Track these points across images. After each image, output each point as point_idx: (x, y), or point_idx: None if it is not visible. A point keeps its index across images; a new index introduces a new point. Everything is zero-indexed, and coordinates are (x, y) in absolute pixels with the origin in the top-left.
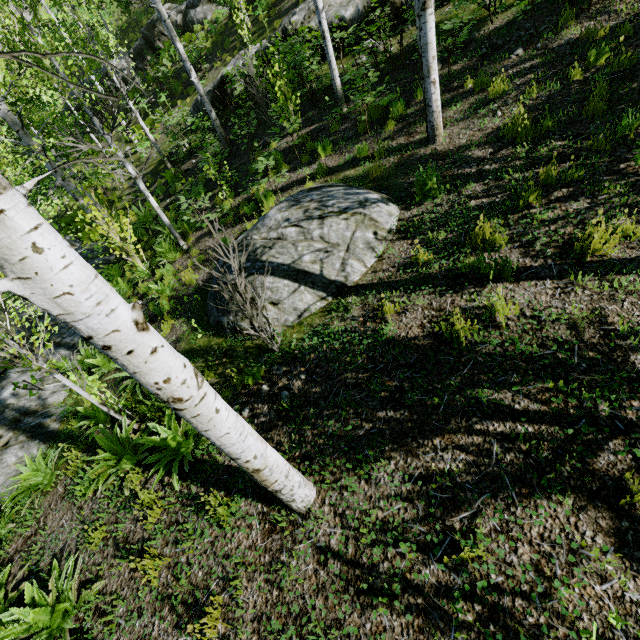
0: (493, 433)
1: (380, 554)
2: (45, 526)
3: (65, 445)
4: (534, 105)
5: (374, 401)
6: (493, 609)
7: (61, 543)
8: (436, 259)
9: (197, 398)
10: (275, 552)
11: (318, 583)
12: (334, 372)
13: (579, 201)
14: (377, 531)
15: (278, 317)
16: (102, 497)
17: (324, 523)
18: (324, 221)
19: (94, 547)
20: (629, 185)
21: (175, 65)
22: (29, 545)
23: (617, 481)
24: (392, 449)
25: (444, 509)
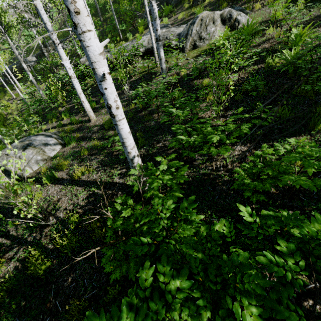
0: None
1: None
2: None
3: None
4: None
5: None
6: None
7: None
8: (49, 171)
9: None
10: None
11: None
12: None
13: (95, 156)
14: None
15: None
16: None
17: None
18: (25, 150)
19: None
20: (109, 152)
21: None
22: None
23: (3, 262)
24: None
25: None
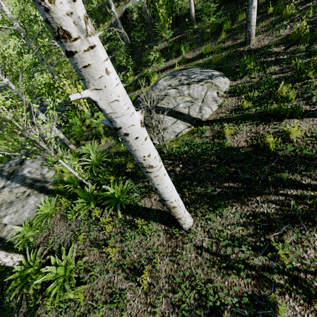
0: (290, 195)
1: (230, 250)
2: (53, 232)
3: (59, 195)
4: (310, 21)
5: (221, 178)
6: (294, 278)
7: (62, 239)
8: (253, 106)
9: (158, 166)
10: (173, 247)
11: (198, 262)
12: (198, 163)
13: None
14: (228, 240)
15: (165, 136)
16: (80, 220)
17: (198, 235)
18: (190, 86)
19: (80, 242)
20: None
21: (98, 4)
22: (46, 240)
23: None
24: (233, 201)
25: (264, 231)
